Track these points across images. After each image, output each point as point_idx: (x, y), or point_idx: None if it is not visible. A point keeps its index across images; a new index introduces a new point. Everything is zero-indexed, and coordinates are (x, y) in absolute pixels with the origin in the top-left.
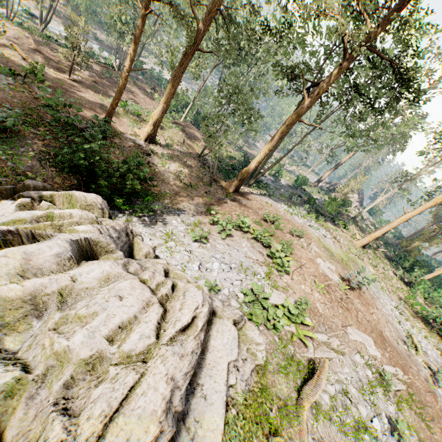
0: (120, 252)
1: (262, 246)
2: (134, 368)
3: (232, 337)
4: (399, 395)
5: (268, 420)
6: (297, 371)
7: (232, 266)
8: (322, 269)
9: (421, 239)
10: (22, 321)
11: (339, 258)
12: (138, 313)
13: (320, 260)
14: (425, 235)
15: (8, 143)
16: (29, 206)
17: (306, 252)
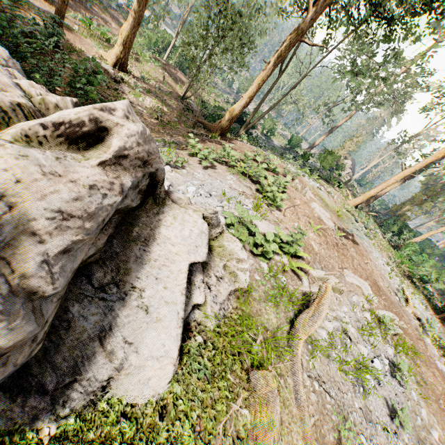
0: None
1: (251, 181)
2: None
3: (198, 230)
4: (396, 339)
5: (250, 353)
6: (289, 303)
7: (212, 194)
8: (318, 213)
9: (413, 203)
10: None
11: (334, 210)
12: None
13: (316, 204)
14: (418, 198)
15: None
16: None
17: (300, 195)
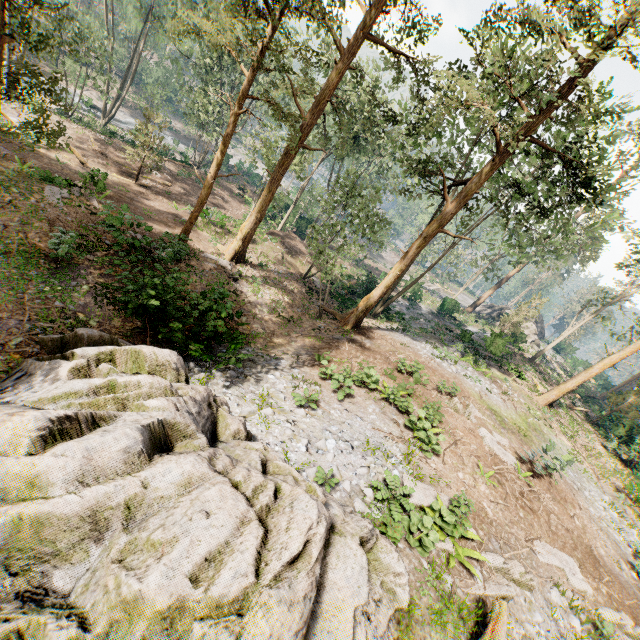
0: (202, 435)
1: (397, 411)
2: (226, 625)
3: (359, 566)
4: None
5: None
6: (459, 620)
7: (354, 445)
8: (489, 445)
9: (639, 392)
10: (77, 547)
11: (513, 426)
12: (230, 536)
13: (485, 430)
14: None
15: (57, 276)
16: (84, 369)
17: (462, 418)
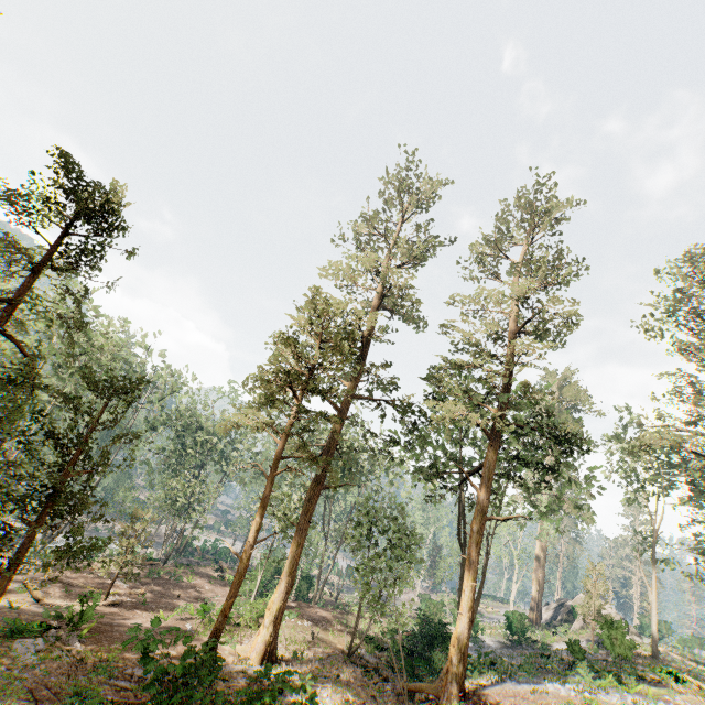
0: None
1: None
2: None
3: None
4: None
5: None
6: None
7: None
8: None
9: None
10: None
11: None
12: None
13: None
14: None
15: None
16: None
17: None
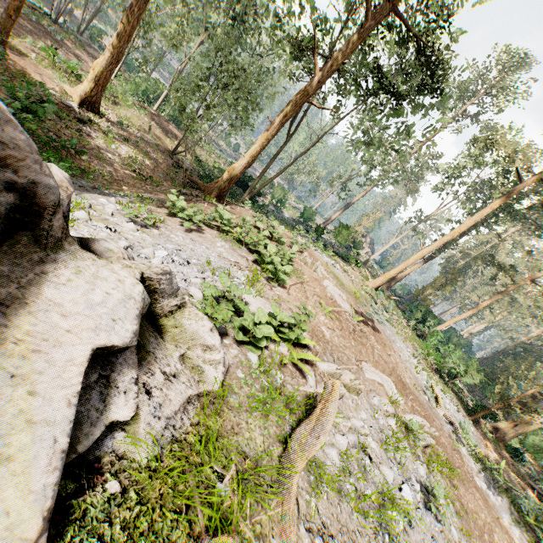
0: None
1: (248, 251)
2: None
3: (122, 294)
4: (428, 453)
5: (209, 501)
6: (285, 411)
7: (192, 262)
8: (331, 293)
9: (434, 286)
10: None
11: (351, 290)
12: None
13: (328, 281)
14: (439, 281)
15: None
16: None
17: (310, 270)
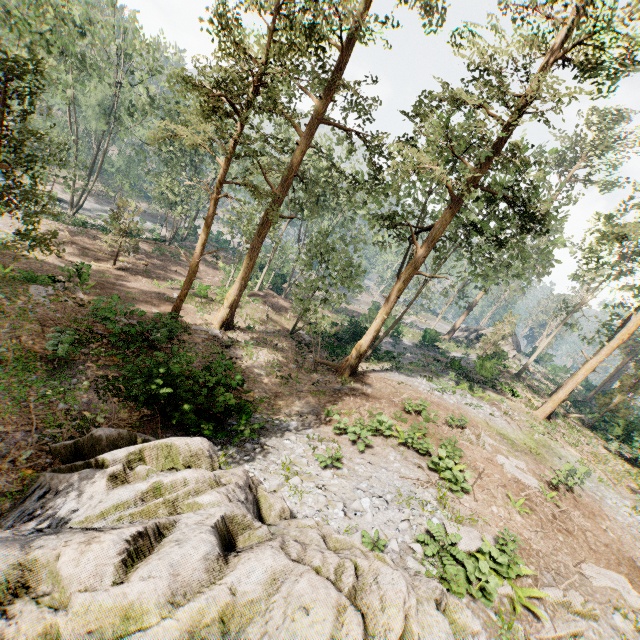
0: (258, 523)
1: (417, 454)
2: None
3: (444, 632)
4: None
5: None
6: None
7: (388, 499)
8: (510, 472)
9: (622, 389)
10: None
11: (524, 446)
12: (334, 628)
13: (502, 457)
14: (625, 382)
15: (57, 377)
16: (121, 475)
17: (478, 449)
